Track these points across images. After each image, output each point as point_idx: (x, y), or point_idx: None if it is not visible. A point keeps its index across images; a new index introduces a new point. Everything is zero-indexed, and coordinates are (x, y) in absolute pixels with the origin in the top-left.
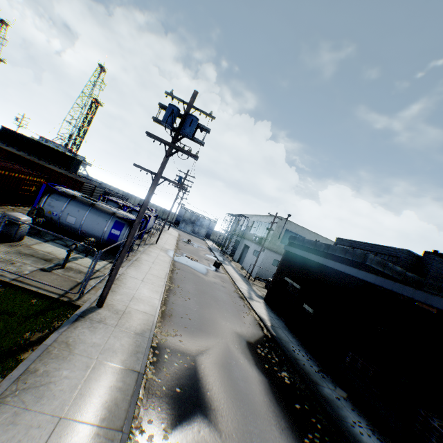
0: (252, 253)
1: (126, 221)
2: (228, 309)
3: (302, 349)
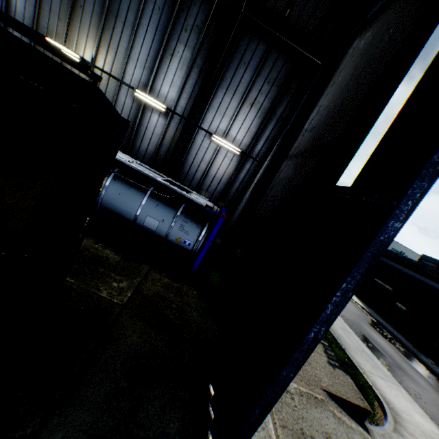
0: None
1: None
2: None
3: (396, 331)
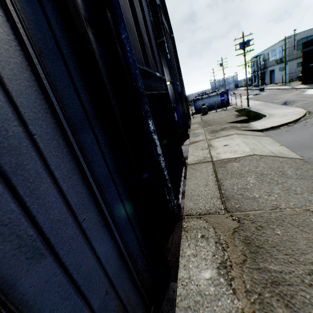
0: (278, 72)
1: (223, 93)
2: (284, 94)
3: None
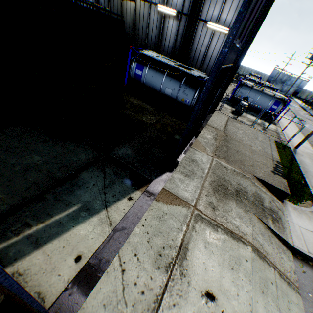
0: None
1: (281, 100)
2: None
3: None
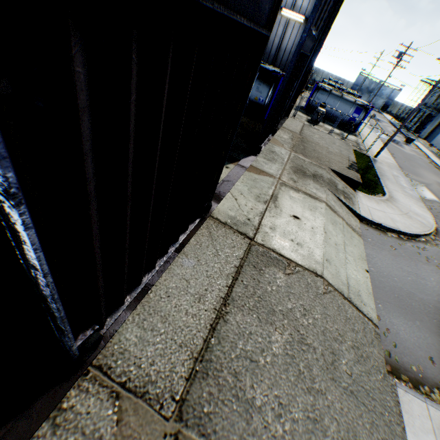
0: None
1: (363, 107)
2: (429, 172)
3: None
